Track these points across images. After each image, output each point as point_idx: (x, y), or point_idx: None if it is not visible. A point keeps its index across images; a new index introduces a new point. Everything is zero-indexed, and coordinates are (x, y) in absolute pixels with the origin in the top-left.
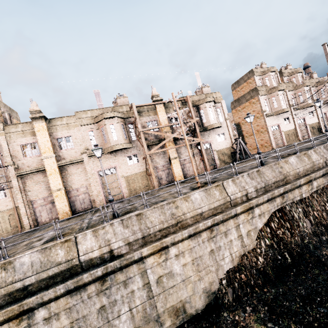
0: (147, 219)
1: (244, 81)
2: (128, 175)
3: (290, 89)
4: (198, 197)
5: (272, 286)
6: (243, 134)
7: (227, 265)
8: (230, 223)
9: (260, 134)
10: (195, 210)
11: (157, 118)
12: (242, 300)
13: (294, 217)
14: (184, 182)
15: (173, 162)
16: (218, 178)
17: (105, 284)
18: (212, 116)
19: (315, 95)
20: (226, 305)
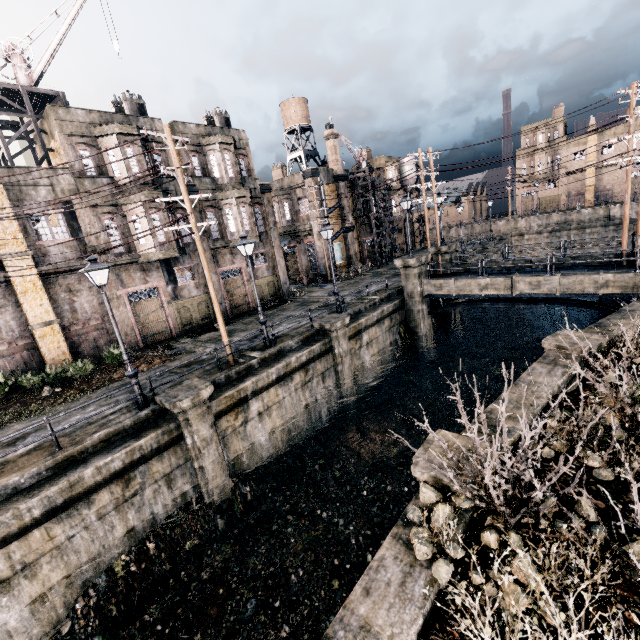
0: None
1: None
2: None
3: None
4: None
5: None
6: None
7: None
8: None
9: None
10: None
11: None
12: None
13: None
14: None
15: None
16: None
17: (618, 228)
18: None
19: None
20: None
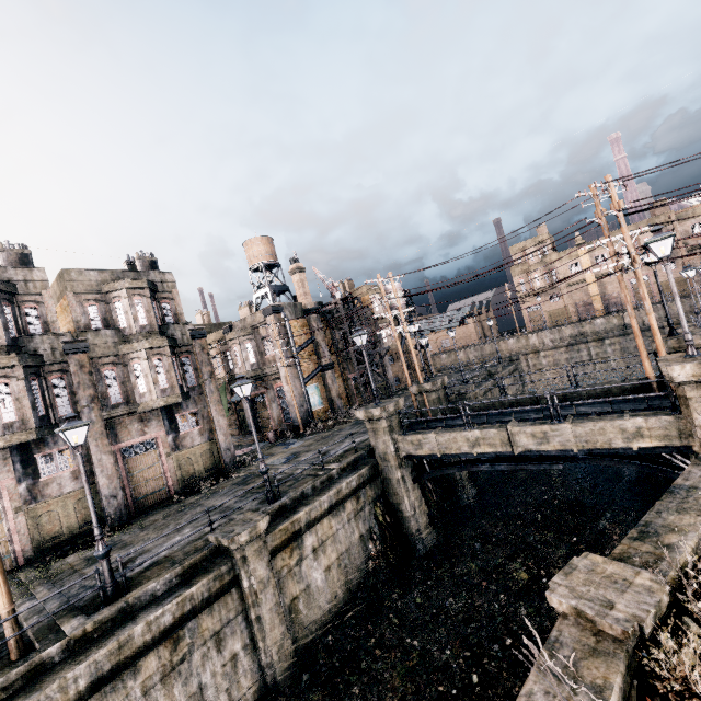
0: (670, 308)
1: None
2: (661, 281)
3: None
4: None
5: None
6: None
7: None
8: None
9: None
10: None
11: None
12: None
13: None
14: None
15: None
16: None
17: None
18: None
19: None
20: None
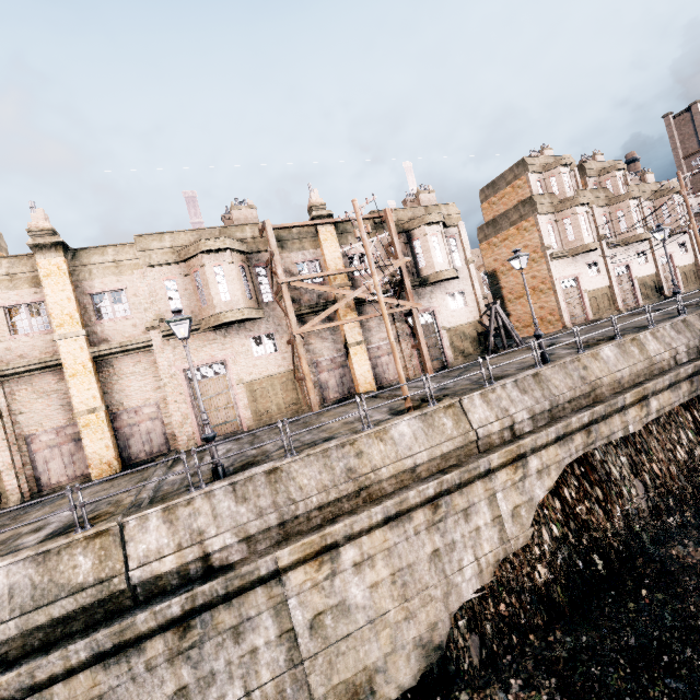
0: (292, 481)
1: (506, 183)
2: (253, 378)
3: (600, 203)
4: (406, 431)
5: (565, 629)
6: (503, 294)
7: (468, 584)
8: (477, 489)
9: (539, 296)
10: (400, 461)
11: (319, 255)
12: (501, 662)
13: (611, 475)
14: (376, 397)
15: (353, 352)
16: (451, 389)
17: (188, 636)
18: (439, 255)
19: (650, 217)
20: (465, 676)
